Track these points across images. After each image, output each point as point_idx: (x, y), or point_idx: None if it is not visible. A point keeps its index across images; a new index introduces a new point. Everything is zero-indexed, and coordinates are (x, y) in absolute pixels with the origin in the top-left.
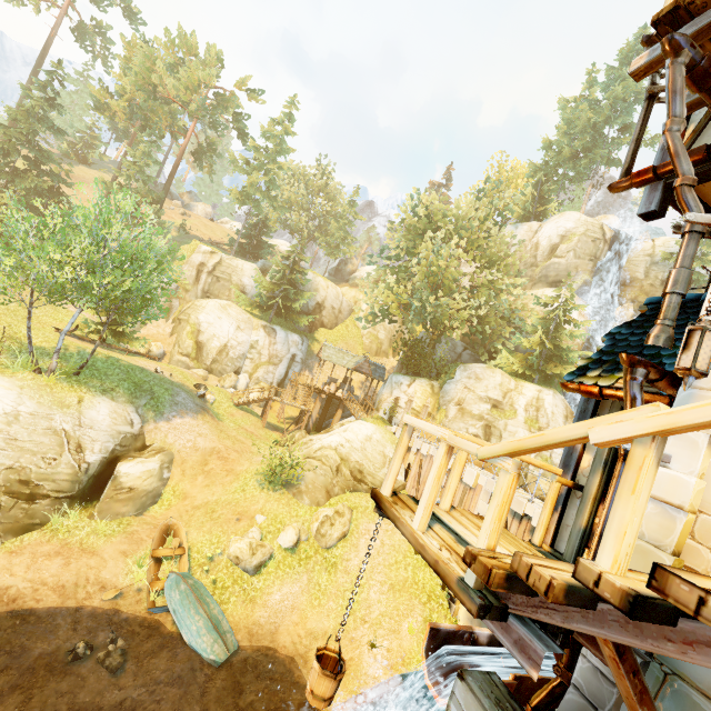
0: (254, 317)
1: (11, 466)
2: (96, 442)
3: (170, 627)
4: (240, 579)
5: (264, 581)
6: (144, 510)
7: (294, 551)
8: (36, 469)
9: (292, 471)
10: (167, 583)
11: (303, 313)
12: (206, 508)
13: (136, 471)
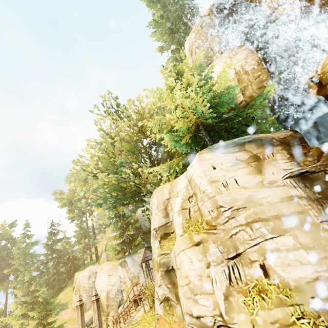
0: (120, 259)
1: None
2: None
3: None
4: None
5: None
6: None
7: None
8: None
9: None
10: None
11: (148, 232)
12: None
13: None
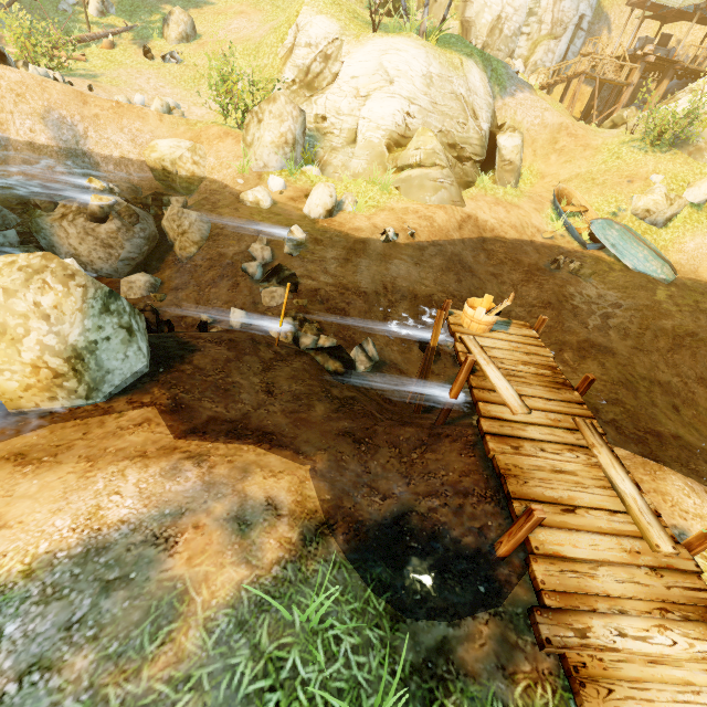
0: None
1: (440, 129)
2: (481, 111)
3: (607, 258)
4: (648, 231)
5: (672, 234)
6: (516, 186)
7: (700, 208)
8: (456, 133)
9: (706, 118)
10: (595, 227)
11: None
12: (580, 178)
13: (508, 145)
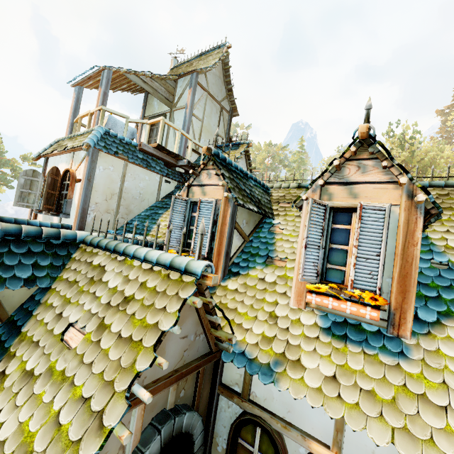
0: None
1: None
2: None
3: None
4: None
5: None
6: None
7: None
8: None
9: None
10: None
11: None
12: None
13: None
